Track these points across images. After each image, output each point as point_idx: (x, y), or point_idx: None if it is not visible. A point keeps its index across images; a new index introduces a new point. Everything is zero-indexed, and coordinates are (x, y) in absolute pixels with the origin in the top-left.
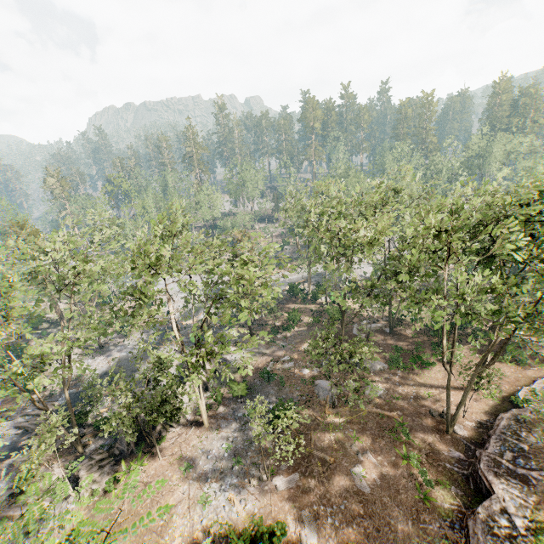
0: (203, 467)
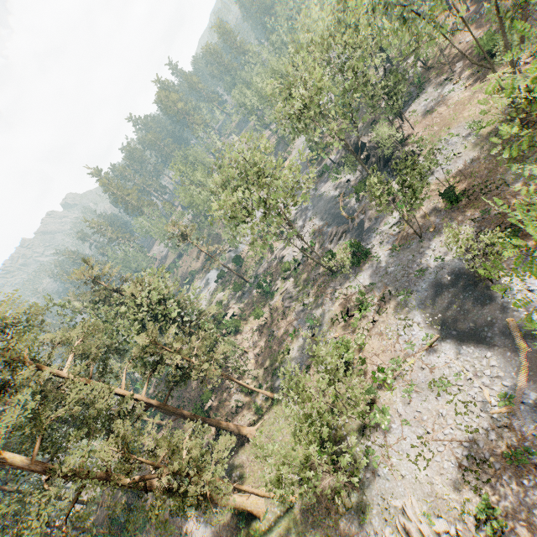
0: (430, 107)
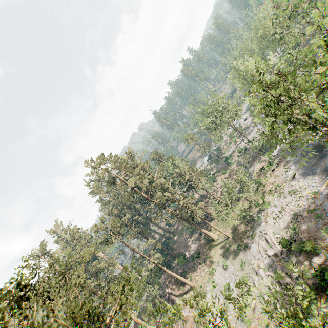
0: None
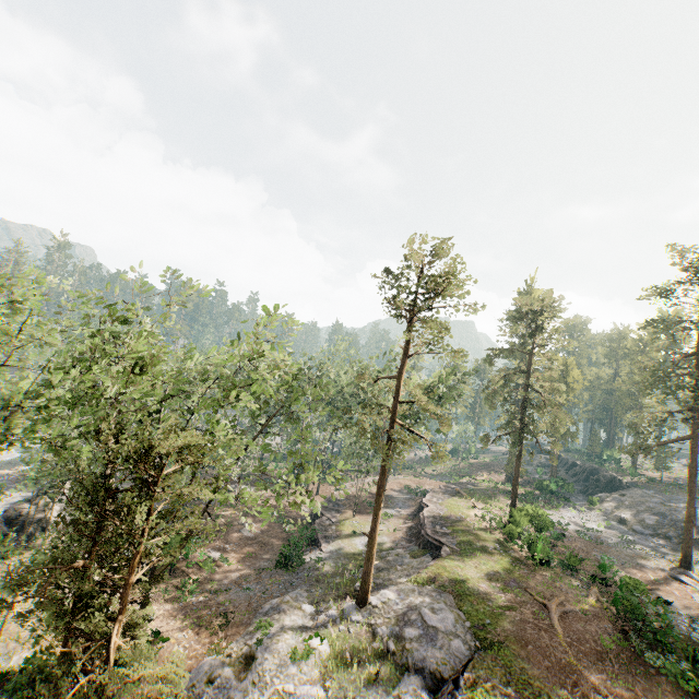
0: None
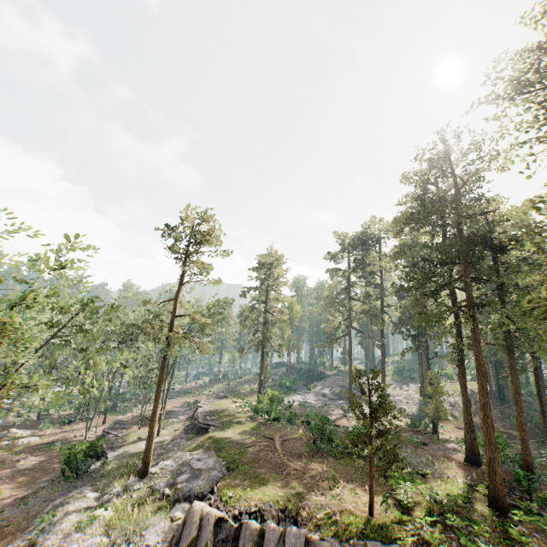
0: None
